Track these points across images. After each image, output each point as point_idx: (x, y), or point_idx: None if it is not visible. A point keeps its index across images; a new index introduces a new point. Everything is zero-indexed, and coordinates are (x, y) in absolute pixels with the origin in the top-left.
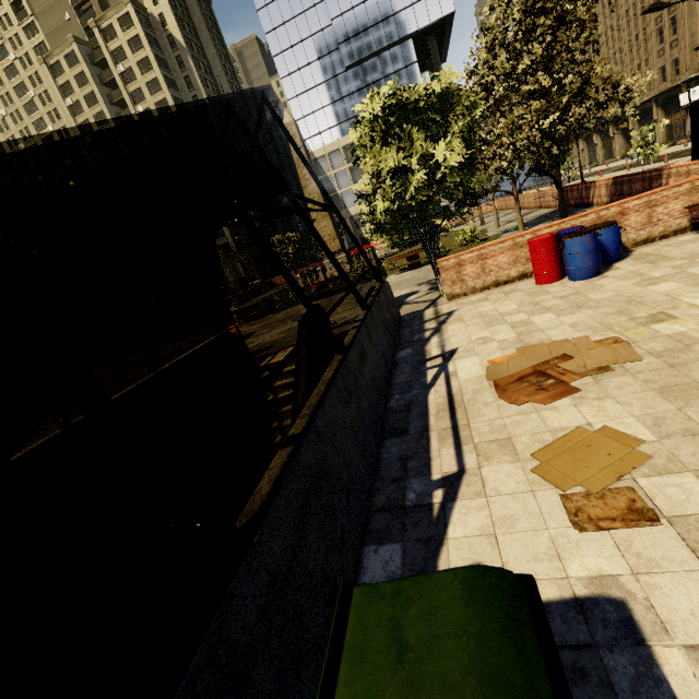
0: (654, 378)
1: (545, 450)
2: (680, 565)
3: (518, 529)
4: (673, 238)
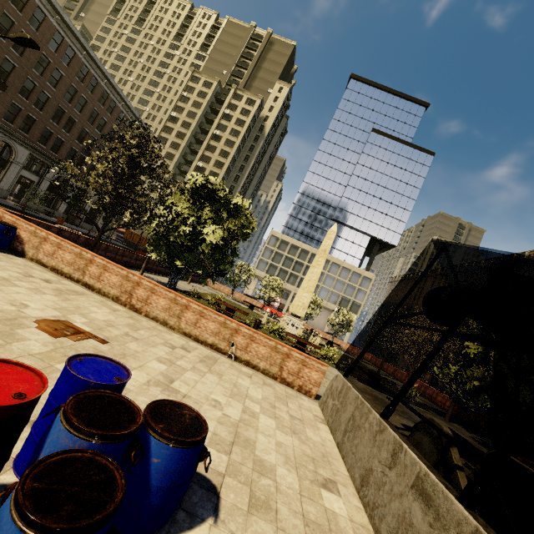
0: None
1: None
2: None
3: None
4: None
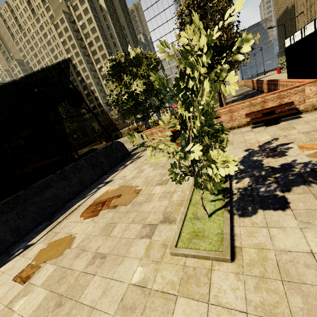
0: (115, 217)
1: (53, 242)
2: (5, 301)
3: (9, 273)
4: (242, 128)
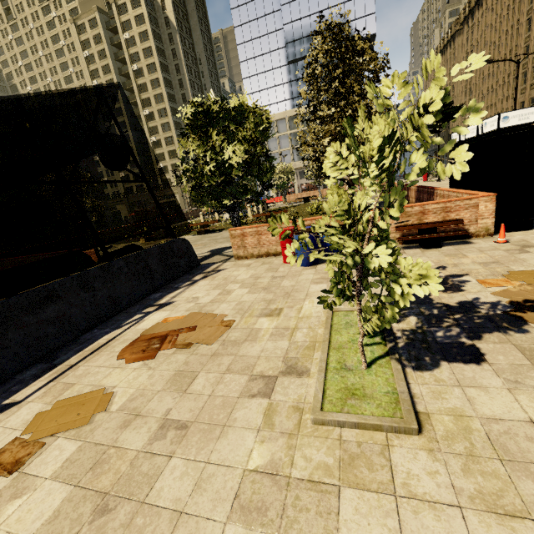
0: (192, 361)
1: (66, 400)
2: None
3: None
4: None
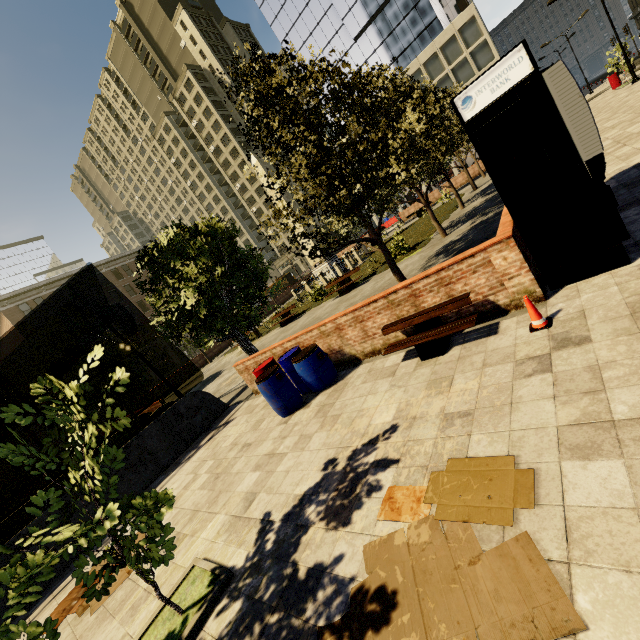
0: None
1: None
2: None
3: None
4: (392, 353)
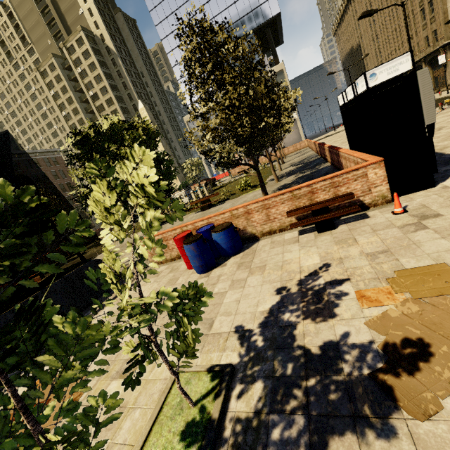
0: None
1: None
2: None
3: None
4: (286, 232)
